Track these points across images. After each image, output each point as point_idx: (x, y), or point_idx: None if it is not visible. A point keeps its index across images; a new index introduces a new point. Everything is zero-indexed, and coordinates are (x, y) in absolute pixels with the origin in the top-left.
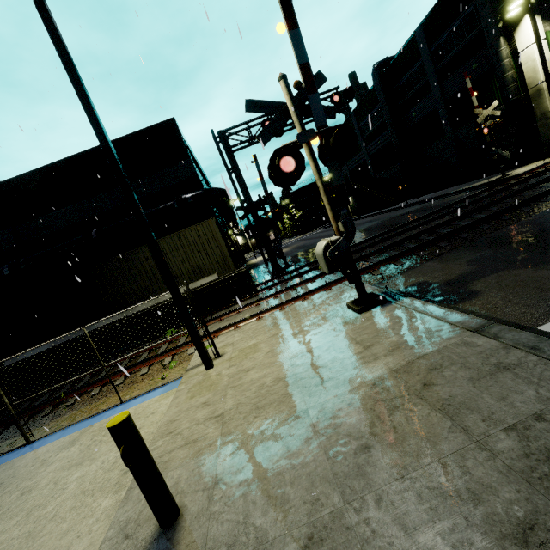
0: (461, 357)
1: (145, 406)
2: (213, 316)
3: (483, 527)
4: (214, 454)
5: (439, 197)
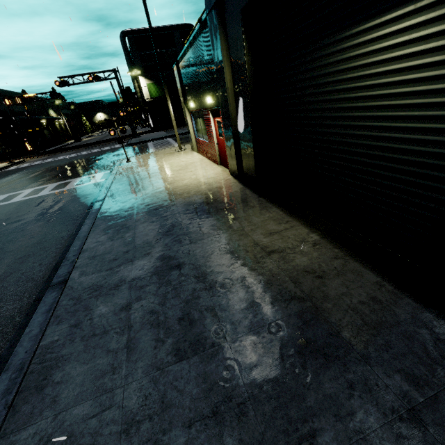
0: None
1: None
2: None
3: None
4: None
5: None
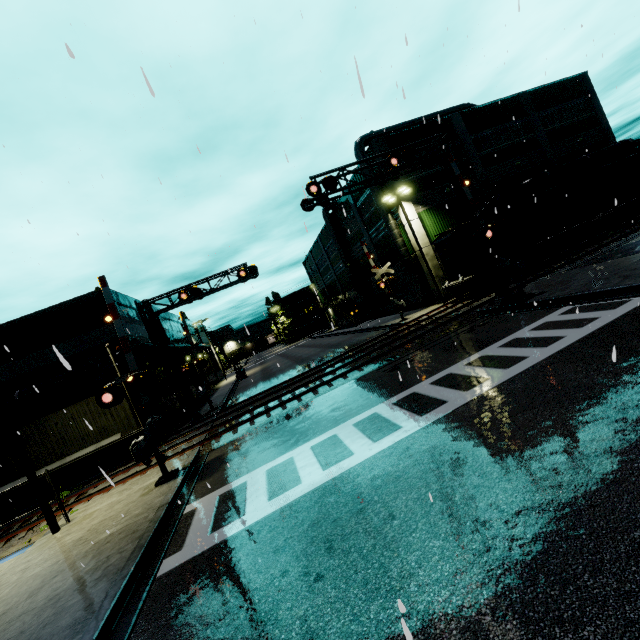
0: (135, 525)
1: (1, 566)
2: (112, 473)
3: (48, 597)
4: (5, 589)
5: (373, 328)
